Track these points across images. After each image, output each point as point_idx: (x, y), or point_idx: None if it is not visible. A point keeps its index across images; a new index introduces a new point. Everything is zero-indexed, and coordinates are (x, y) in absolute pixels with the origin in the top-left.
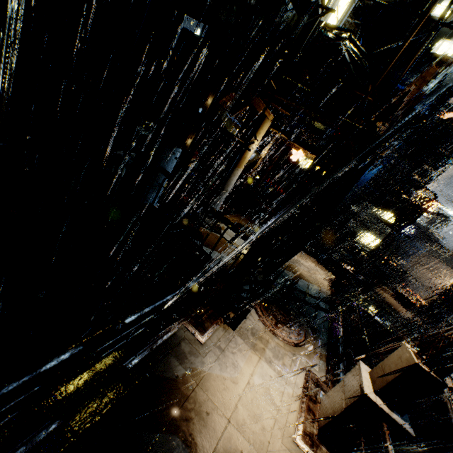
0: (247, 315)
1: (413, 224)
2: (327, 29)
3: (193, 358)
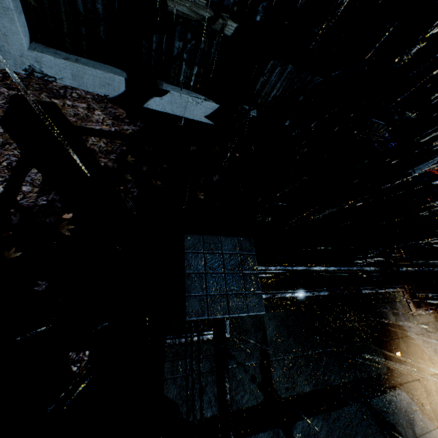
0: None
1: None
2: None
3: (403, 318)
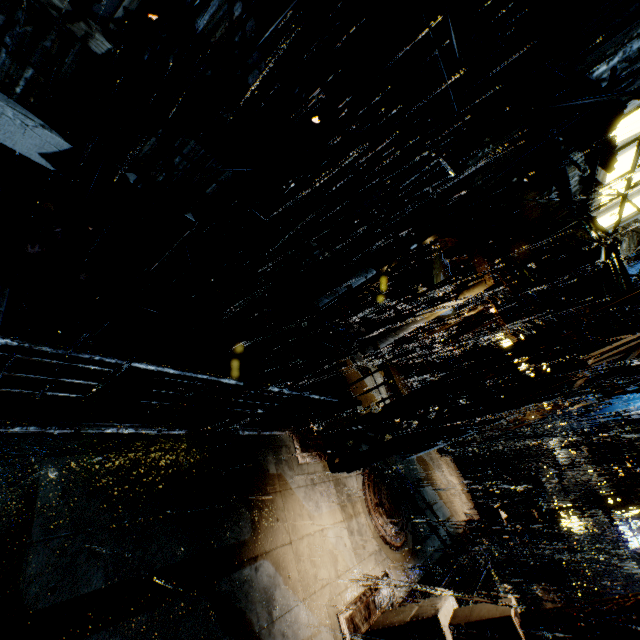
0: (354, 467)
1: (624, 508)
2: (592, 227)
3: (287, 468)
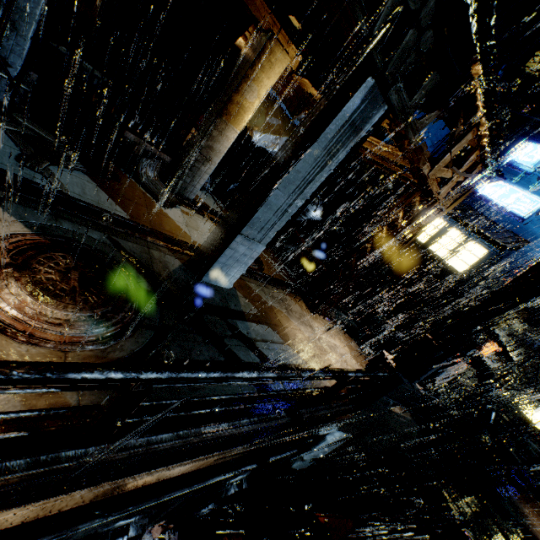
0: None
1: None
2: None
3: None
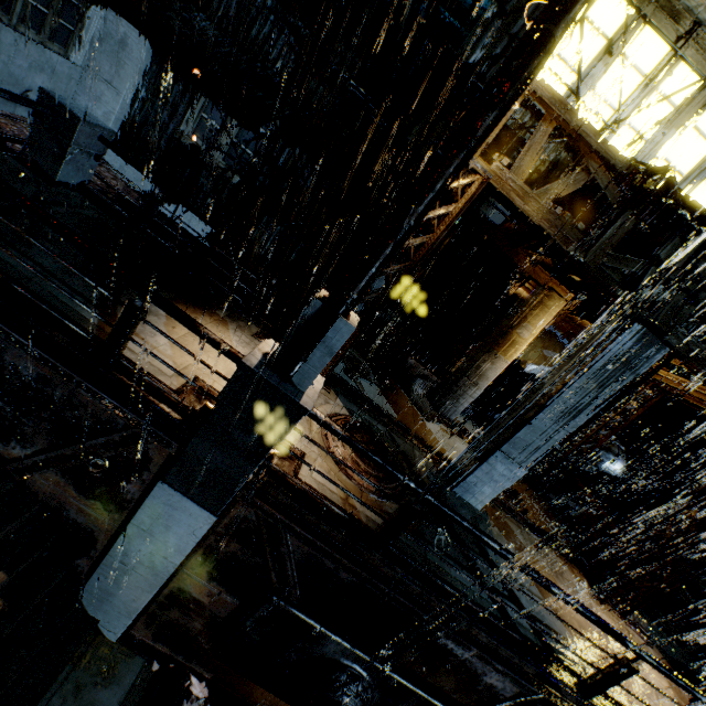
0: None
1: None
2: None
3: (236, 325)
